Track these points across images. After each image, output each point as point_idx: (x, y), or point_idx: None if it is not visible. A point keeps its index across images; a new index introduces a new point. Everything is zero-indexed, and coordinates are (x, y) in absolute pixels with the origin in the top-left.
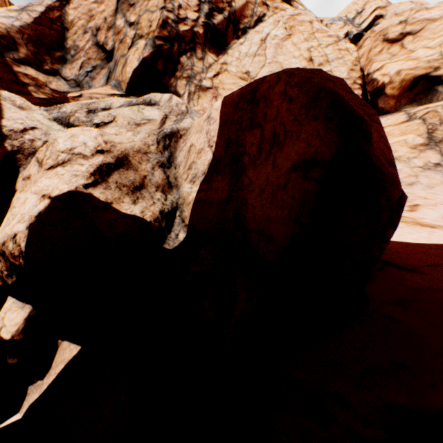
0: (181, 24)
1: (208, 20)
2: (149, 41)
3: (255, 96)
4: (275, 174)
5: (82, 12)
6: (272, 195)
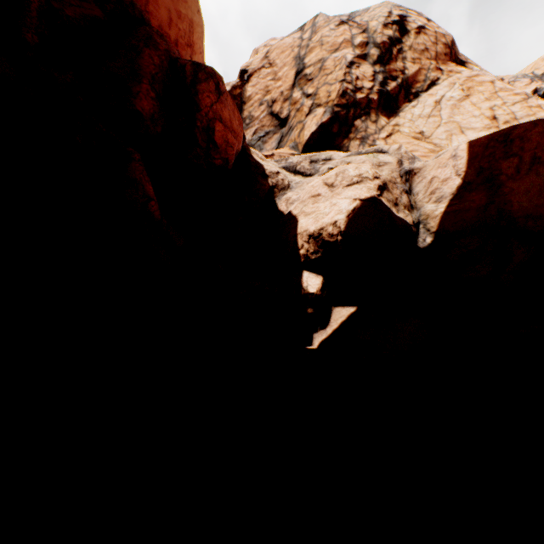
0: (358, 93)
1: (381, 88)
2: (328, 109)
3: (507, 138)
4: (540, 179)
5: (259, 88)
6: (538, 192)
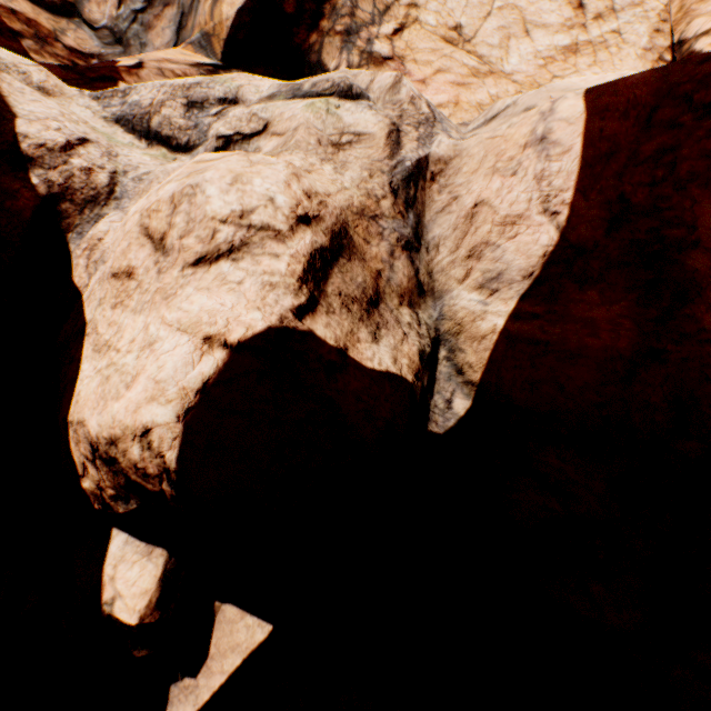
0: None
1: None
2: None
3: None
4: None
5: None
6: None
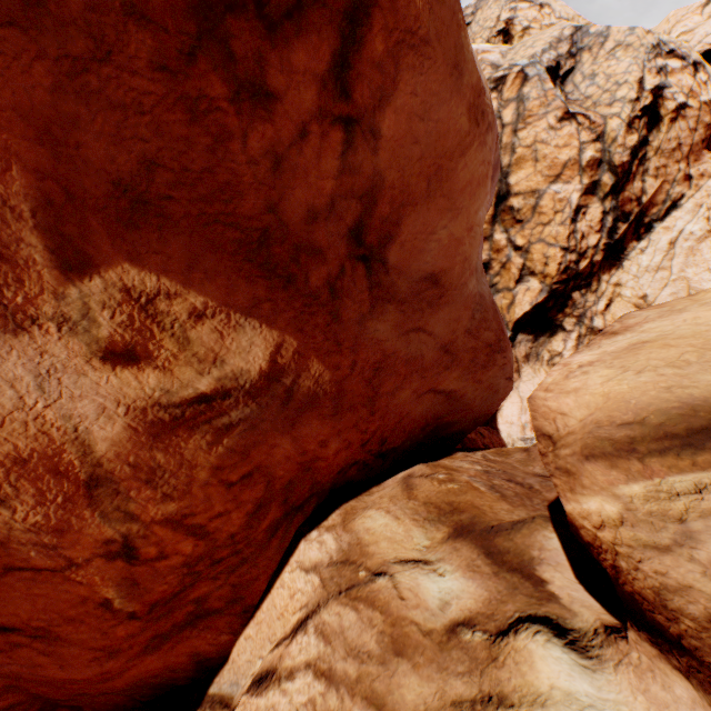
0: (581, 261)
1: (609, 239)
2: (545, 287)
3: None
4: None
5: None
6: None
